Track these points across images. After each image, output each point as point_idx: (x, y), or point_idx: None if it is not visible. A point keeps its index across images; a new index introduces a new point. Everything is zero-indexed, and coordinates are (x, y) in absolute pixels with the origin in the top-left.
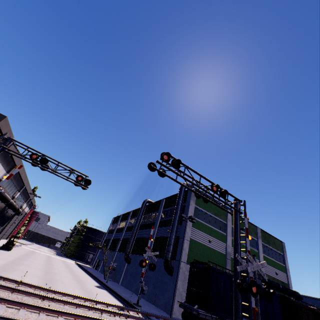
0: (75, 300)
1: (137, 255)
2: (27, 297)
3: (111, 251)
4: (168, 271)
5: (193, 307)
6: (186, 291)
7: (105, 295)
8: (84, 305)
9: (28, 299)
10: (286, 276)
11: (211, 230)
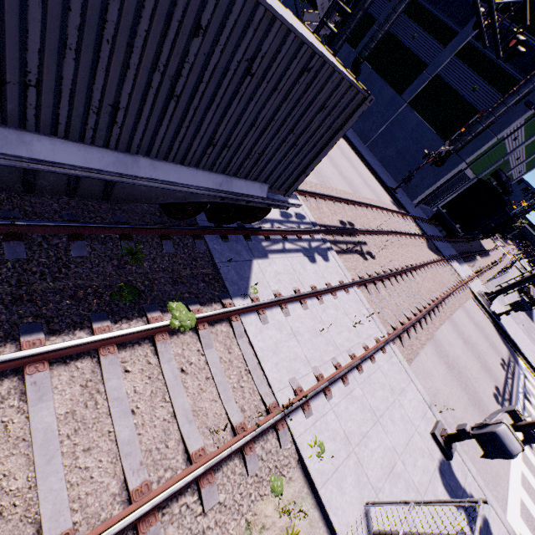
0: (383, 214)
1: (377, 75)
2: (383, 237)
3: (304, 3)
4: (438, 164)
5: (454, 226)
6: (450, 200)
7: (358, 163)
8: (403, 233)
9: (386, 240)
10: (522, 174)
11: (534, 123)
